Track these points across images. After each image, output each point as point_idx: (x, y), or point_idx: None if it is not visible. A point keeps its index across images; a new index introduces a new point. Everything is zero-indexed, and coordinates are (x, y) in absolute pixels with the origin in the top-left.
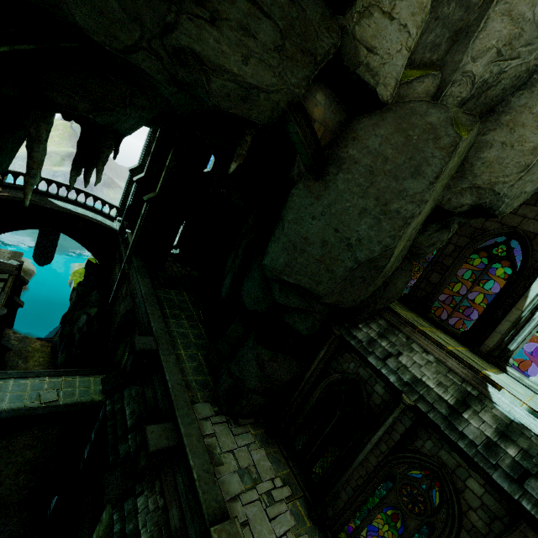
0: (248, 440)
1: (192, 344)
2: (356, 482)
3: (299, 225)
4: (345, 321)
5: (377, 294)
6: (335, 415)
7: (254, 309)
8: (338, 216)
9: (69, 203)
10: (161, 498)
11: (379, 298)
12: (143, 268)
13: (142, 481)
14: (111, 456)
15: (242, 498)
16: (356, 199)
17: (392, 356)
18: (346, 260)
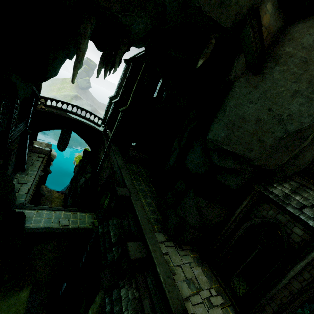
0: (189, 260)
1: (147, 196)
2: (281, 300)
3: (238, 109)
4: (261, 182)
5: (289, 162)
6: (256, 248)
7: (195, 172)
8: (272, 99)
9: (77, 116)
10: (137, 291)
11: (290, 166)
12: (117, 151)
13: (123, 278)
14: (103, 260)
15: (191, 299)
16: (289, 84)
17: (307, 206)
18: (277, 131)
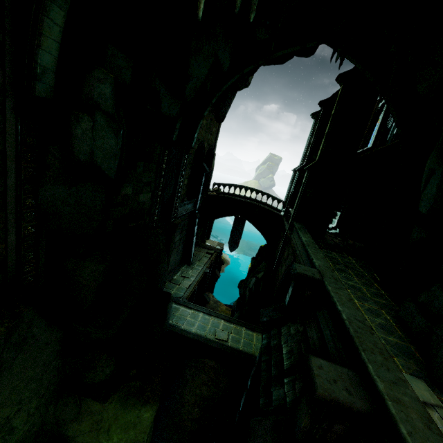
0: None
1: (368, 298)
2: None
3: None
4: None
5: None
6: None
7: None
8: None
9: (251, 201)
10: None
11: None
12: (303, 229)
13: None
14: (261, 398)
15: None
16: None
17: None
18: None
